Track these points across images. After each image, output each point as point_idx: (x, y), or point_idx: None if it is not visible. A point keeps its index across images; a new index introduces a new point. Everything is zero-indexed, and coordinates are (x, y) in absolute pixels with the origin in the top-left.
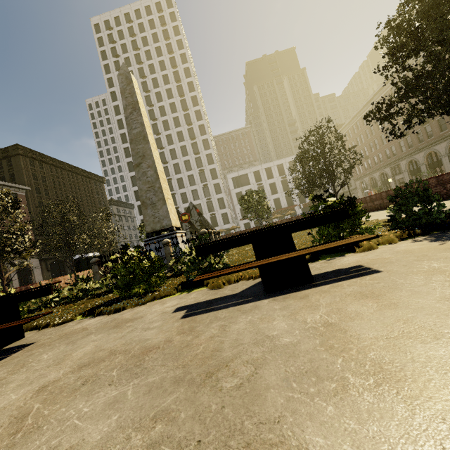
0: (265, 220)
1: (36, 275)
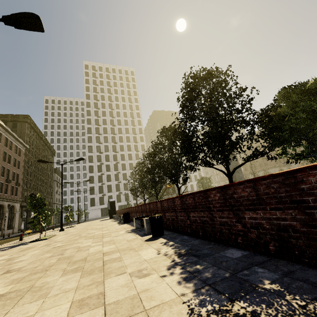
0: None
1: (16, 218)
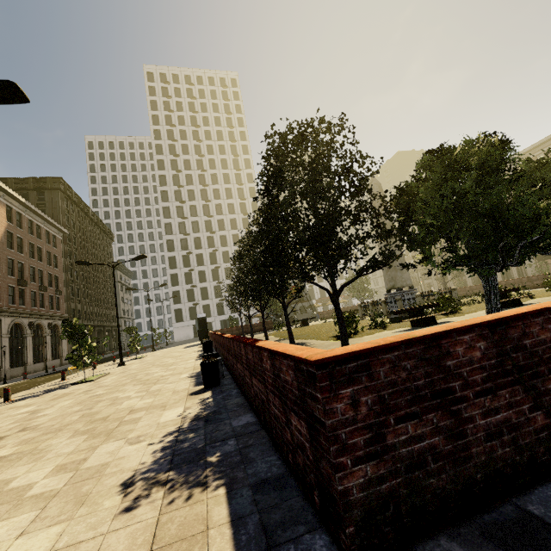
0: (322, 305)
1: (63, 343)
